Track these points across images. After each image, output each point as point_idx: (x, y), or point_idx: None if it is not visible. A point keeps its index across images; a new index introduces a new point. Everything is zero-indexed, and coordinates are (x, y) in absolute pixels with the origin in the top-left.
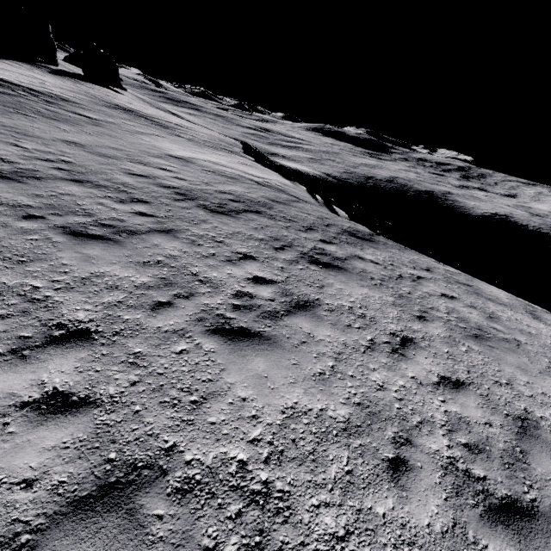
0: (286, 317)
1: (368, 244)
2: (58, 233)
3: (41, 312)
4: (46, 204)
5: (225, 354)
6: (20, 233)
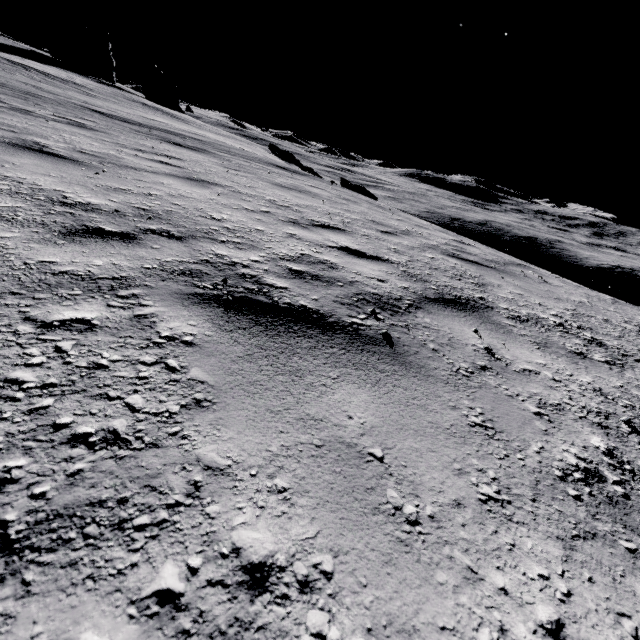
0: (45, 119)
1: (287, 171)
2: None
3: None
4: None
5: None
6: None
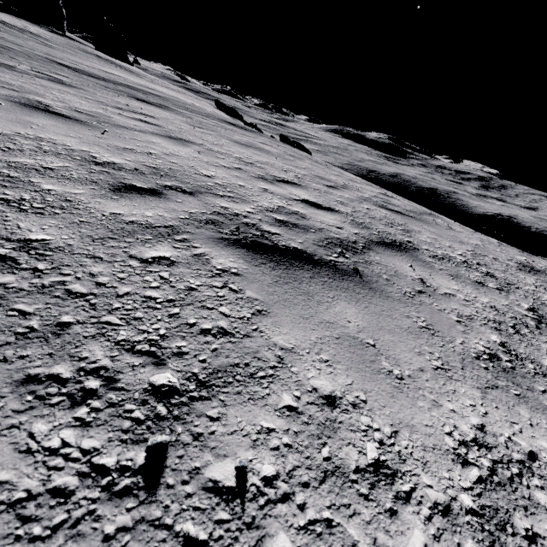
0: (29, 75)
1: (238, 128)
2: None
3: None
4: None
5: None
6: None
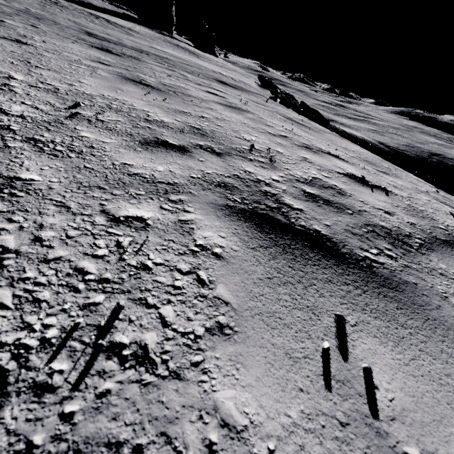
0: None
1: (224, 85)
2: None
3: None
4: None
5: None
6: None
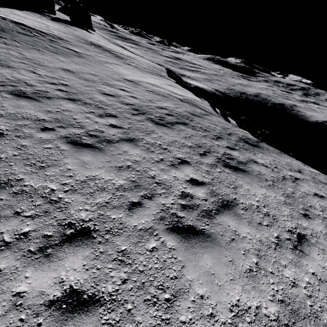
0: (217, 215)
1: (257, 149)
2: (64, 142)
3: (57, 213)
4: (54, 118)
5: (182, 251)
6: (40, 143)
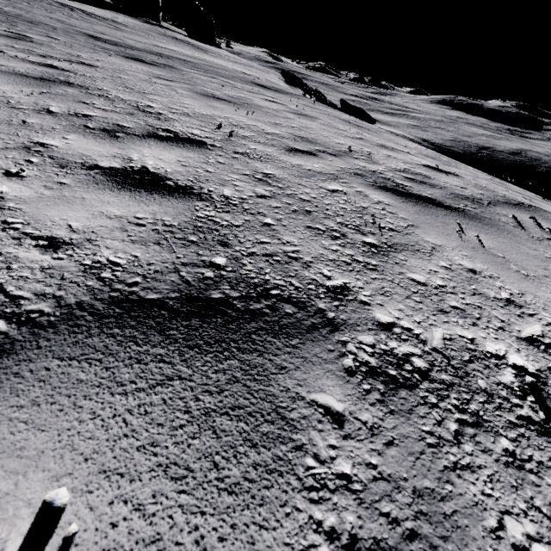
0: None
1: (265, 89)
2: None
3: None
4: None
5: None
6: None
